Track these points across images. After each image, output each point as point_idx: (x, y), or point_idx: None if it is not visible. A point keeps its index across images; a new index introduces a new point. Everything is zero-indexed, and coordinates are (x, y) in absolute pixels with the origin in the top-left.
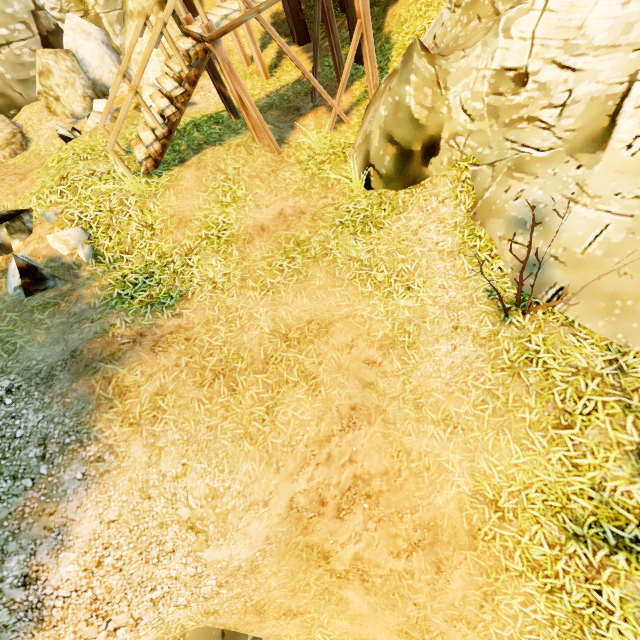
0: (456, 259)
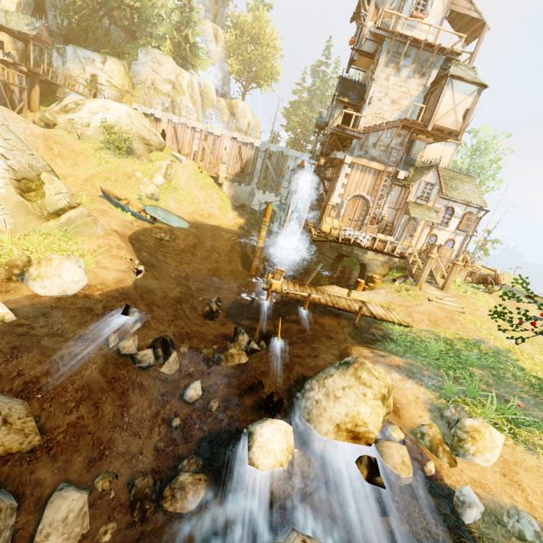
0: (68, 135)
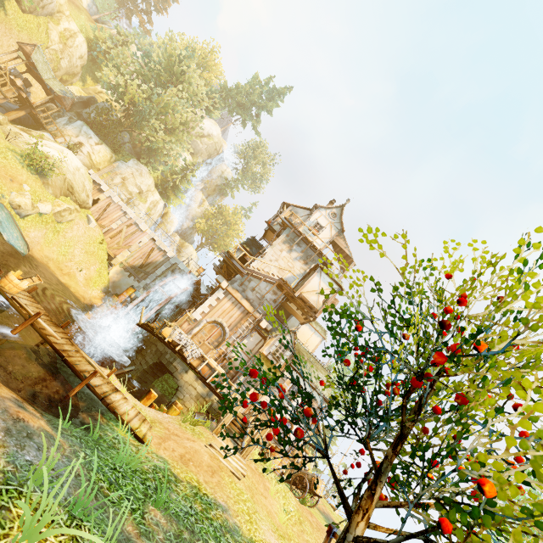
0: None
